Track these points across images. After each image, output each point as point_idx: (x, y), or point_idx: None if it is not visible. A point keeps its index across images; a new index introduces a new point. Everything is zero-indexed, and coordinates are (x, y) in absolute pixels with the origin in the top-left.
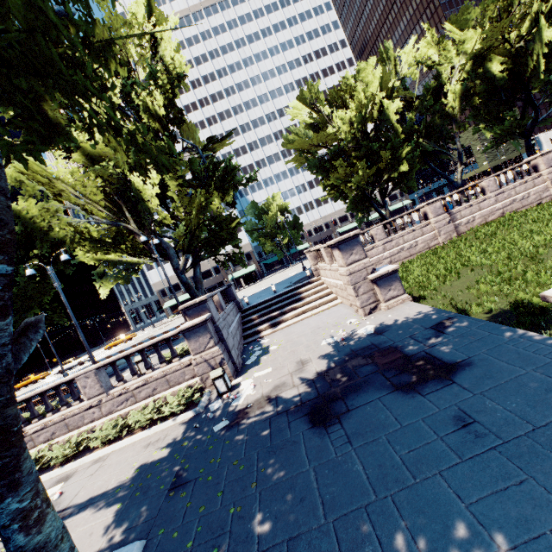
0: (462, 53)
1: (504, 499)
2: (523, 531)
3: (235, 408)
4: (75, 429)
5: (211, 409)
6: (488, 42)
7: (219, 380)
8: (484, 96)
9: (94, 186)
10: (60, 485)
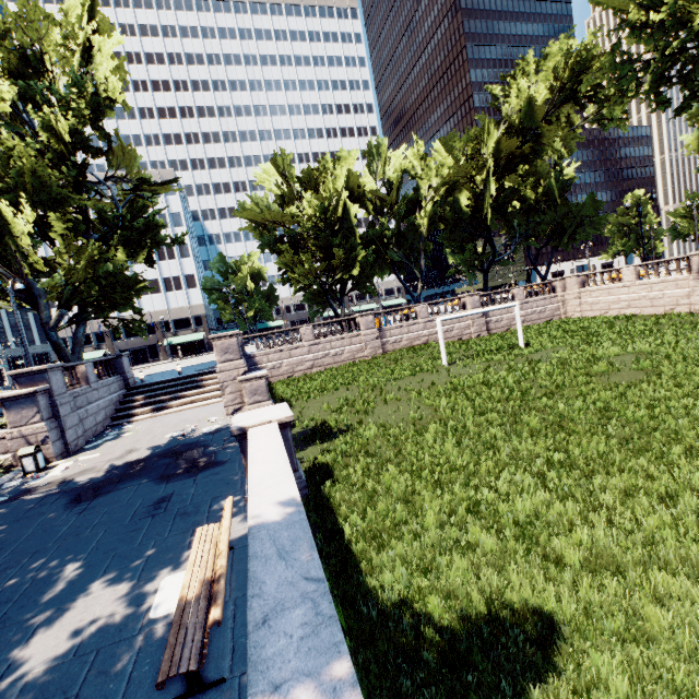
0: (440, 176)
1: (118, 541)
2: (104, 554)
3: (28, 487)
4: None
5: (4, 486)
6: (455, 177)
7: (28, 458)
8: (450, 223)
9: None
10: None
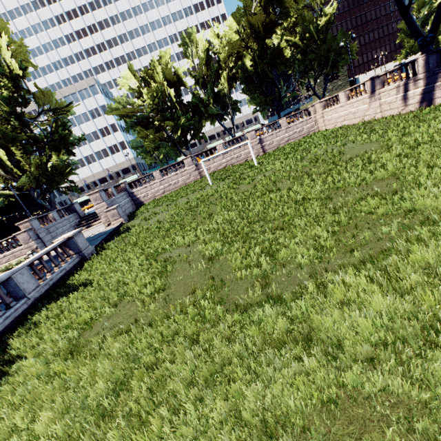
0: None
1: None
2: None
3: None
4: None
5: None
6: (234, 50)
7: (31, 255)
8: (243, 80)
9: None
10: None
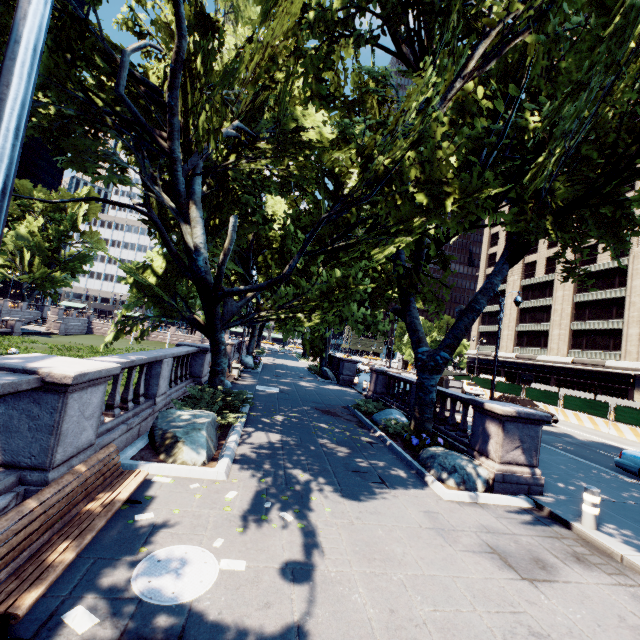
0: None
1: None
2: None
3: None
4: None
5: None
6: None
7: None
8: None
9: (12, 244)
10: None
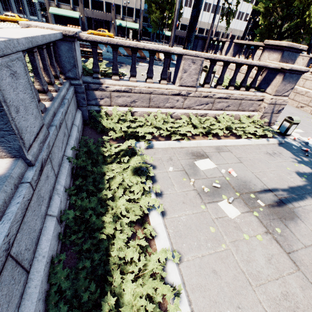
0: None
1: None
2: None
3: None
4: (154, 107)
5: (294, 144)
6: None
7: (295, 126)
8: None
9: None
10: (209, 161)
